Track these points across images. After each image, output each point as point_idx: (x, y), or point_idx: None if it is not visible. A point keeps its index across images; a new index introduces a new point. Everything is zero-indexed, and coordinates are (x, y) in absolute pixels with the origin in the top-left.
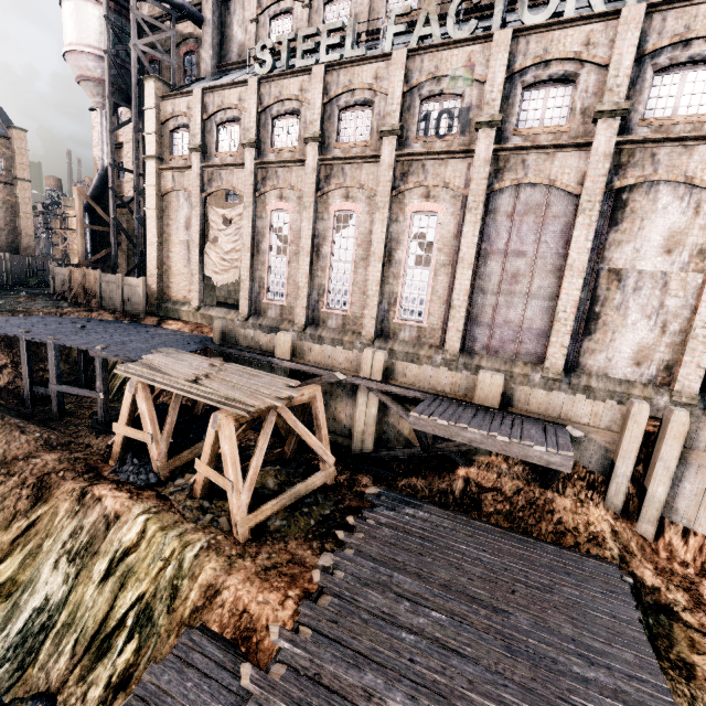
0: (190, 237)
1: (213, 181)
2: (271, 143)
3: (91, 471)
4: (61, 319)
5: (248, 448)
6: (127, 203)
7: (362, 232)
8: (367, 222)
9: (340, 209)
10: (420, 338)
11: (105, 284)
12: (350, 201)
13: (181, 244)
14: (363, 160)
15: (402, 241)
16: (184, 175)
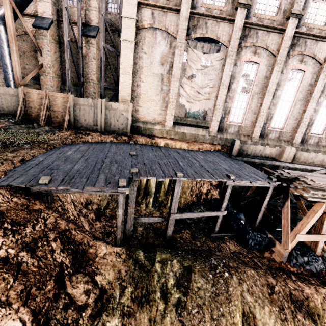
0: (165, 72)
1: (198, 27)
2: (254, 8)
3: (286, 273)
4: (86, 146)
5: (281, 216)
6: (49, 24)
7: (304, 84)
8: (309, 78)
9: (295, 68)
10: (319, 142)
11: (79, 107)
12: (302, 64)
13: (154, 76)
14: (321, 39)
15: (325, 92)
16: (166, 15)
